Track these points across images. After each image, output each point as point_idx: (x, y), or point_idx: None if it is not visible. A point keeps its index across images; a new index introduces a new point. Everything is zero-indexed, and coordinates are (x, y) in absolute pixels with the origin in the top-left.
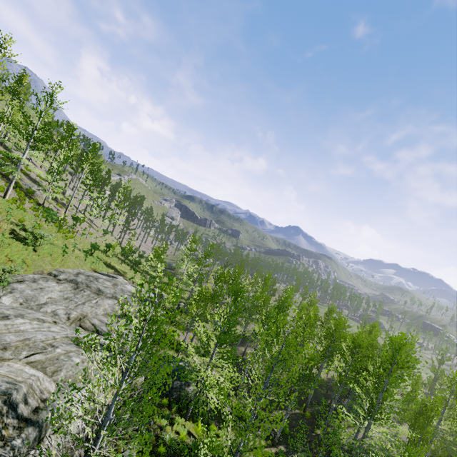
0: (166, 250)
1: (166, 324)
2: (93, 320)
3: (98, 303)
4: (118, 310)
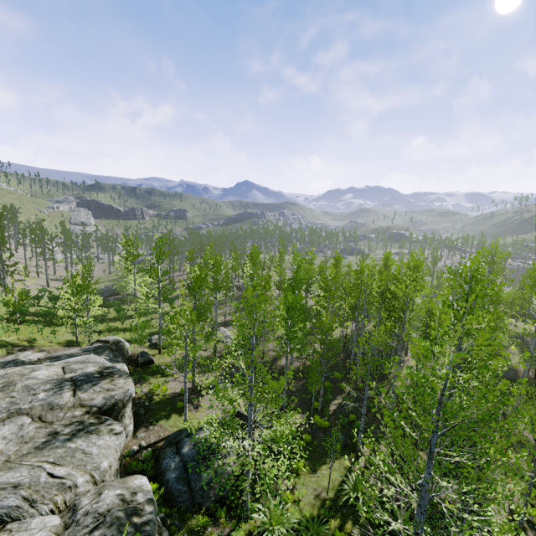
0: (90, 274)
1: (144, 381)
2: None
3: None
4: (35, 435)
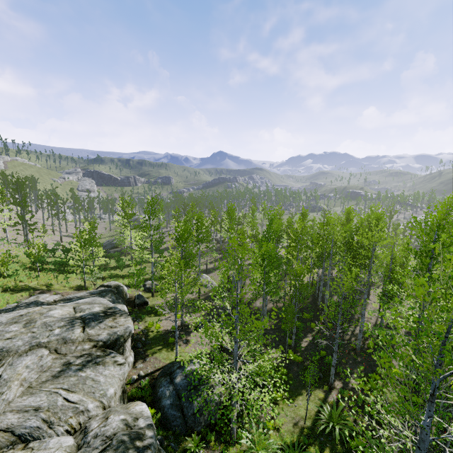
0: (94, 230)
1: (140, 320)
2: (3, 420)
3: (4, 379)
4: (52, 364)
